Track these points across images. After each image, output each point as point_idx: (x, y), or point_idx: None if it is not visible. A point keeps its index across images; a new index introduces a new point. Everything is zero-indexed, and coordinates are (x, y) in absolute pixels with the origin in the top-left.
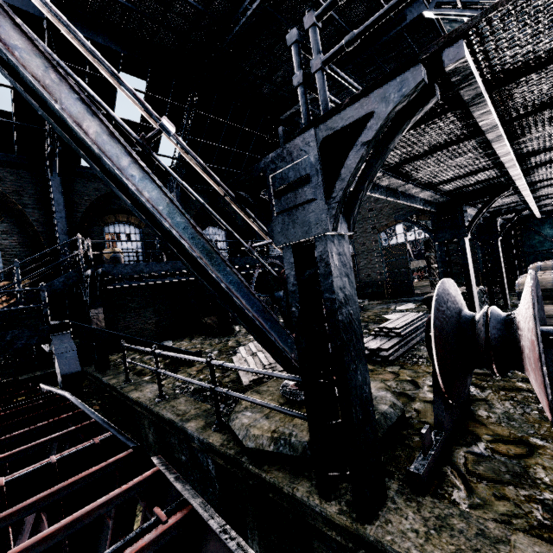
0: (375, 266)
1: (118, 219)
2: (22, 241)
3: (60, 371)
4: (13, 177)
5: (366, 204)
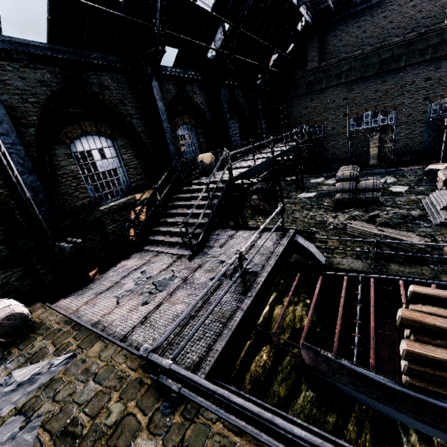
0: (341, 146)
1: (184, 121)
2: (134, 153)
3: (322, 262)
4: (115, 84)
5: (342, 93)
